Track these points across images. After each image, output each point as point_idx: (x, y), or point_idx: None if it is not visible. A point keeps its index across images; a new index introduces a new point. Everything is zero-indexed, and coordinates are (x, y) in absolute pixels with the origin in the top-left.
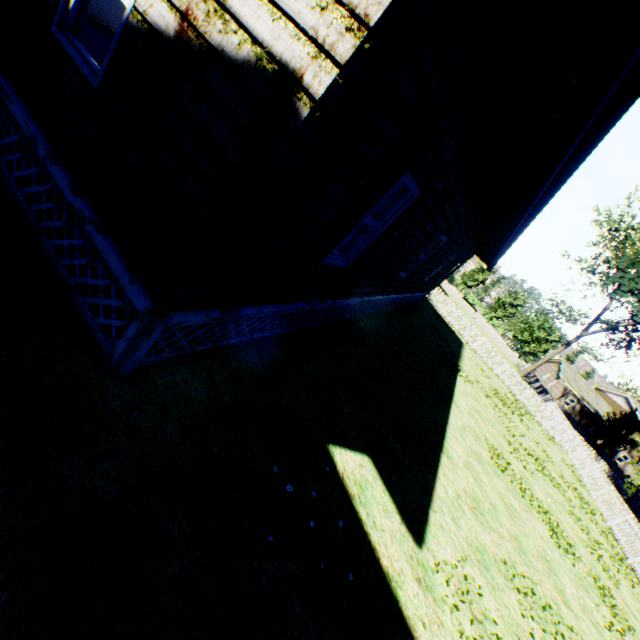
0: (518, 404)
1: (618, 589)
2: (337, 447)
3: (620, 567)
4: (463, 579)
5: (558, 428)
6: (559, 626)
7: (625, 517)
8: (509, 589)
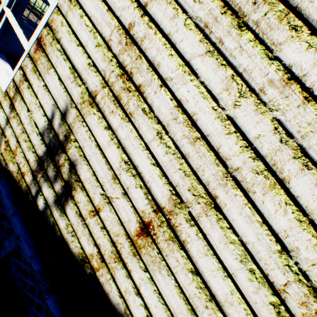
0: None
1: None
2: None
3: None
4: None
5: None
6: None
7: None
8: None
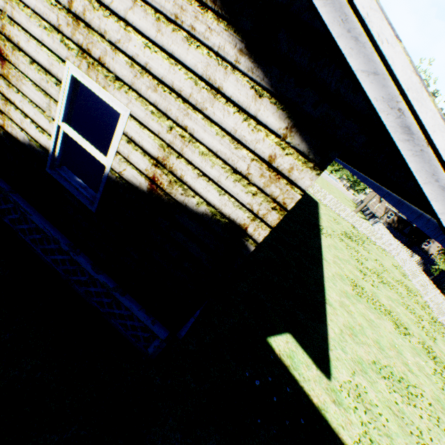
0: (360, 235)
1: (435, 343)
2: (271, 337)
3: (435, 327)
4: (355, 387)
5: (386, 243)
6: (408, 388)
7: (434, 293)
8: (379, 379)
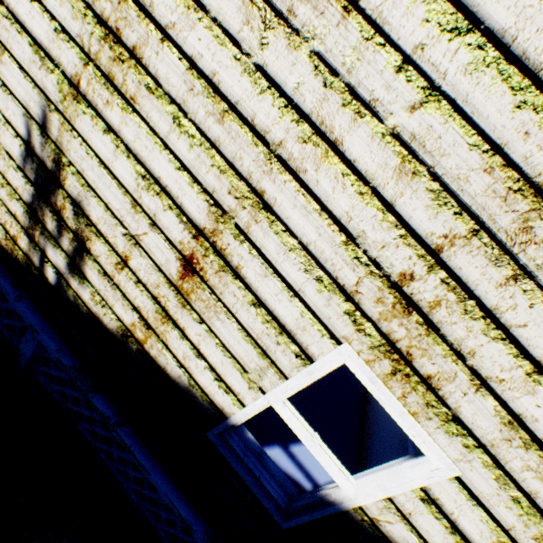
0: None
1: None
2: None
3: None
4: None
5: None
6: None
7: None
8: None
